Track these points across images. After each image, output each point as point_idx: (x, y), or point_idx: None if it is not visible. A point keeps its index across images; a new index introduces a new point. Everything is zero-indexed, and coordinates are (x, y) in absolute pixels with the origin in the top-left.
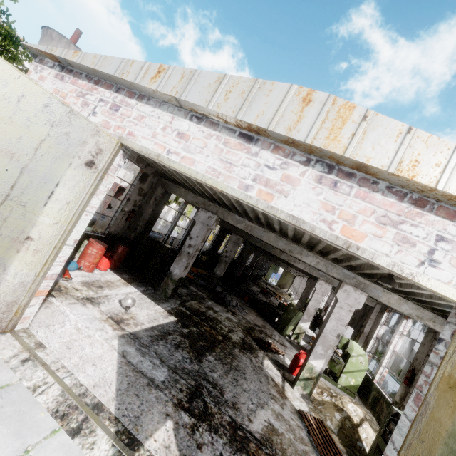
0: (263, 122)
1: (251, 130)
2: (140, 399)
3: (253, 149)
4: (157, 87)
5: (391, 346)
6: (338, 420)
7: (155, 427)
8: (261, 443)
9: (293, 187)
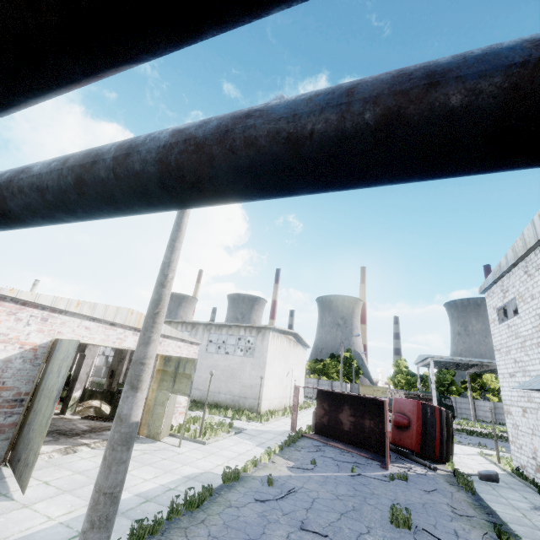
0: (122, 322)
1: (115, 322)
2: (64, 442)
3: (115, 328)
4: (80, 312)
5: (94, 364)
6: (93, 411)
7: (80, 441)
8: (94, 429)
9: (128, 338)
